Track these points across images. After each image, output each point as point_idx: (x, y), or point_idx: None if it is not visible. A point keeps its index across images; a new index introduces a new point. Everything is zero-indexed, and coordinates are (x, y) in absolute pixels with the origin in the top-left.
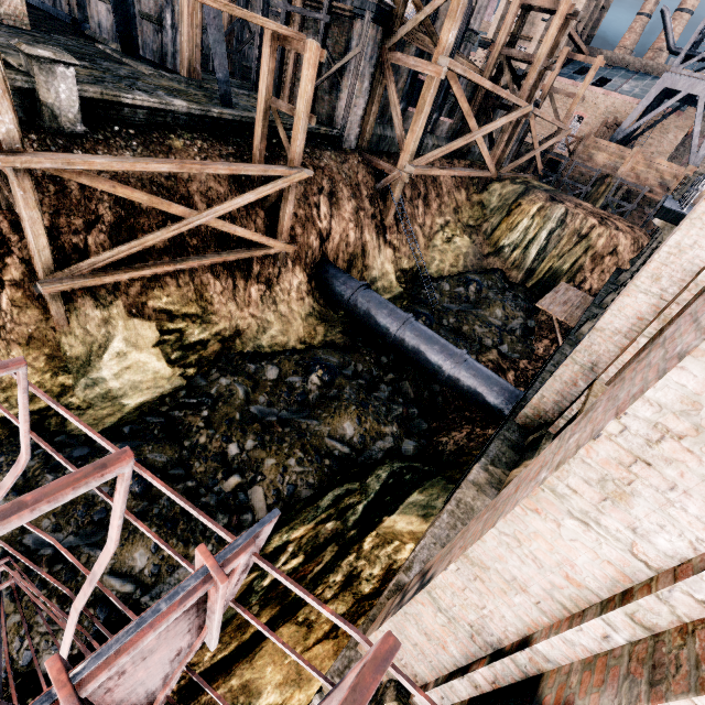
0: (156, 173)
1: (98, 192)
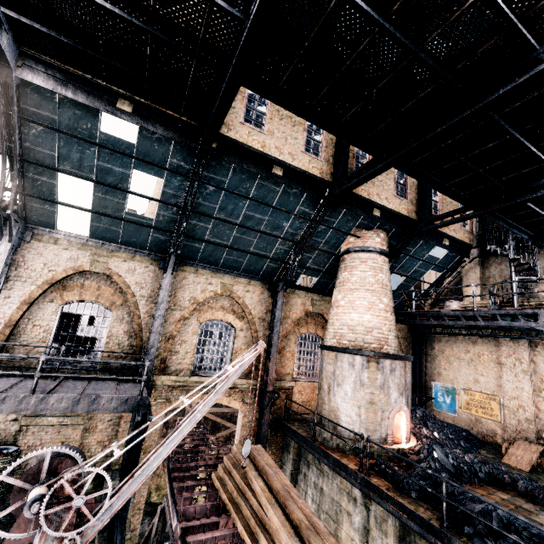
0: (227, 414)
1: (209, 420)
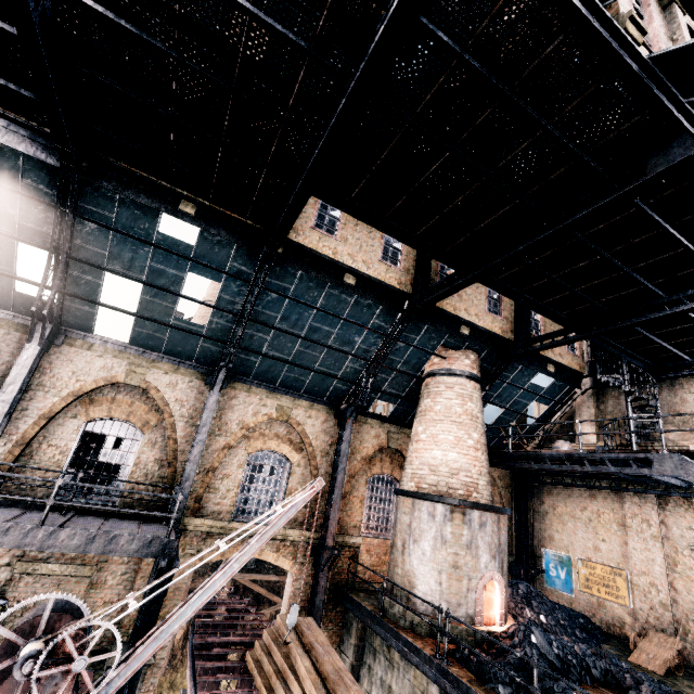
0: (275, 584)
1: (249, 592)
